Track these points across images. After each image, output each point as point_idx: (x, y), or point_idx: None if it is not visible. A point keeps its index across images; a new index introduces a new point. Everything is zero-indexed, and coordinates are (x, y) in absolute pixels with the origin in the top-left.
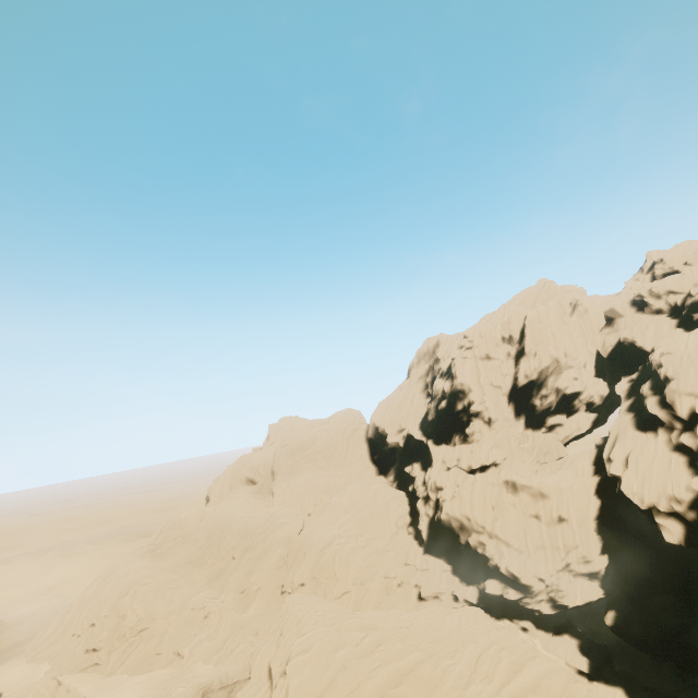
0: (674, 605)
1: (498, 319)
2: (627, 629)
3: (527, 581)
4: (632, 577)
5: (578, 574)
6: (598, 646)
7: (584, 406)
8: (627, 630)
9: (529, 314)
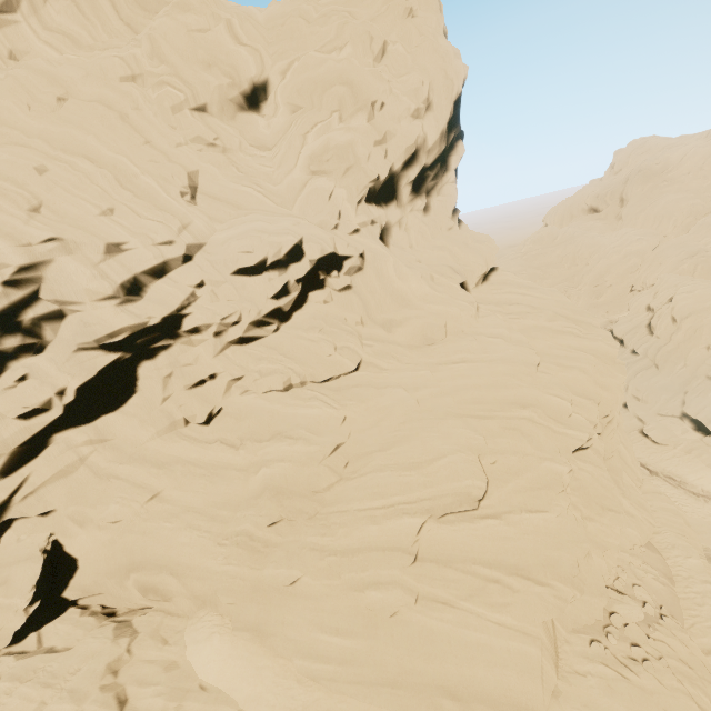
0: None
1: None
2: None
3: None
4: None
5: None
6: None
7: None
8: None
9: None
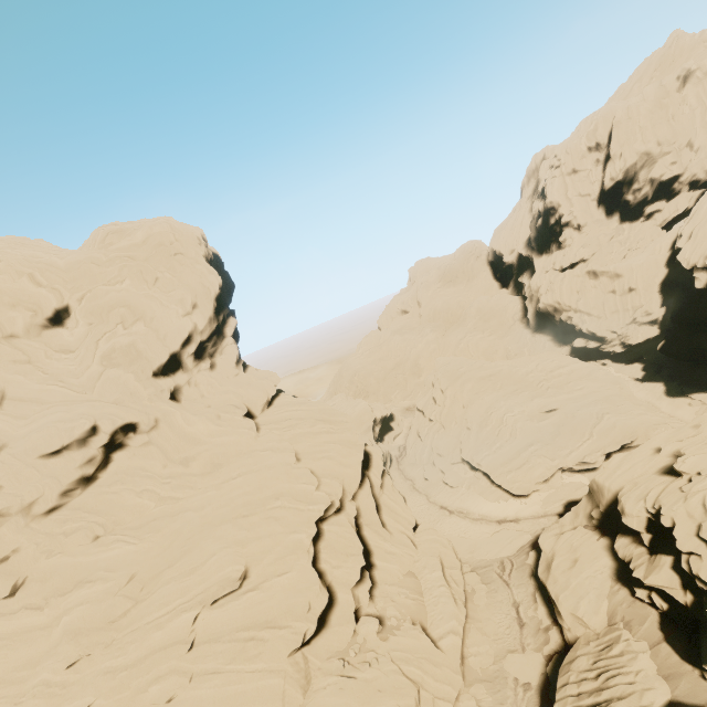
0: (706, 329)
1: (586, 128)
2: (668, 349)
3: (601, 335)
4: (676, 317)
5: (642, 323)
6: (655, 365)
7: (685, 186)
8: (668, 350)
9: (617, 114)
